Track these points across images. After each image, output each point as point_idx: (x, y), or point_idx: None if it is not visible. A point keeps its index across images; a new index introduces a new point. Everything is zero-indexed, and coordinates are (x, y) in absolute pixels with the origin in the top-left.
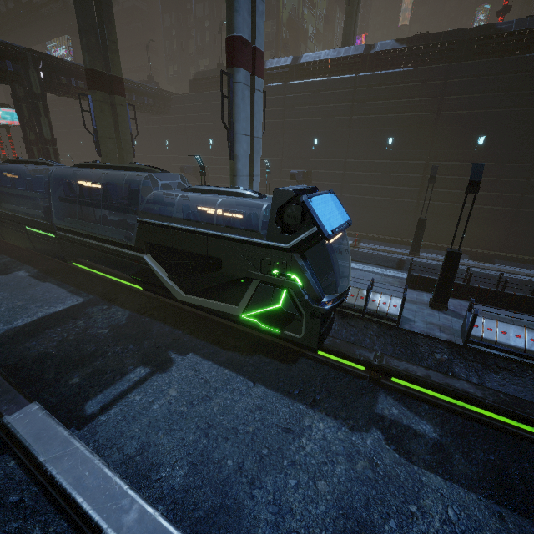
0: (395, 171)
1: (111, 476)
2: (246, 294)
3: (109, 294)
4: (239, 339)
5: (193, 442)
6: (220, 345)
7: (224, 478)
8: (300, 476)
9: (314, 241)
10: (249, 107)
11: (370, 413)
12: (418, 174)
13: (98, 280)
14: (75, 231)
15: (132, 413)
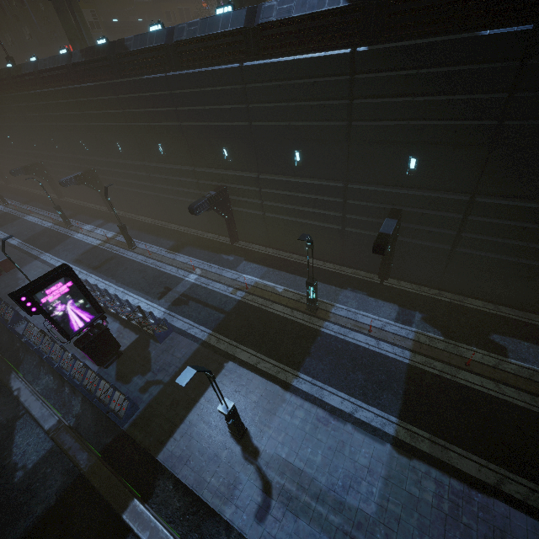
0: (133, 170)
1: None
2: None
3: None
4: None
5: None
6: None
7: None
8: None
9: None
10: None
11: None
12: (146, 173)
13: None
14: None
15: None
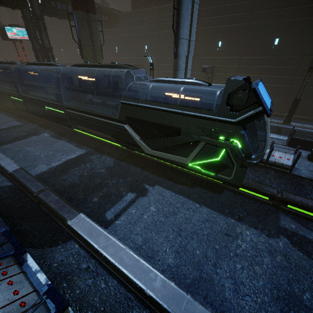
0: (277, 64)
1: (138, 259)
2: (194, 151)
3: (99, 148)
4: (183, 177)
5: (173, 239)
6: (173, 180)
7: (197, 261)
8: (243, 262)
9: (256, 117)
10: (190, 17)
11: (277, 226)
12: (294, 66)
13: (90, 139)
14: (77, 109)
15: (133, 220)
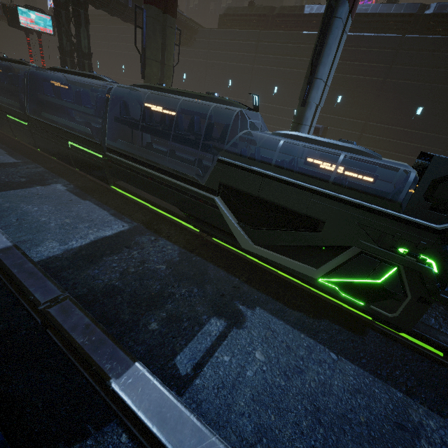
0: (416, 141)
1: None
2: (334, 260)
3: (151, 224)
4: (298, 296)
5: (310, 431)
6: (282, 301)
7: None
8: None
9: None
10: (335, 50)
11: None
12: (439, 148)
13: (135, 206)
14: (129, 156)
15: (228, 379)
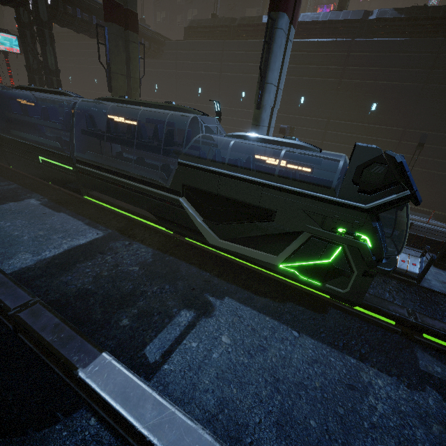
0: (374, 135)
1: None
2: (290, 246)
3: (126, 230)
4: (265, 284)
5: (269, 398)
6: (250, 289)
7: (316, 442)
8: (386, 440)
9: (398, 204)
10: (282, 56)
11: (417, 370)
12: (395, 140)
13: (110, 214)
14: (98, 166)
15: (195, 362)
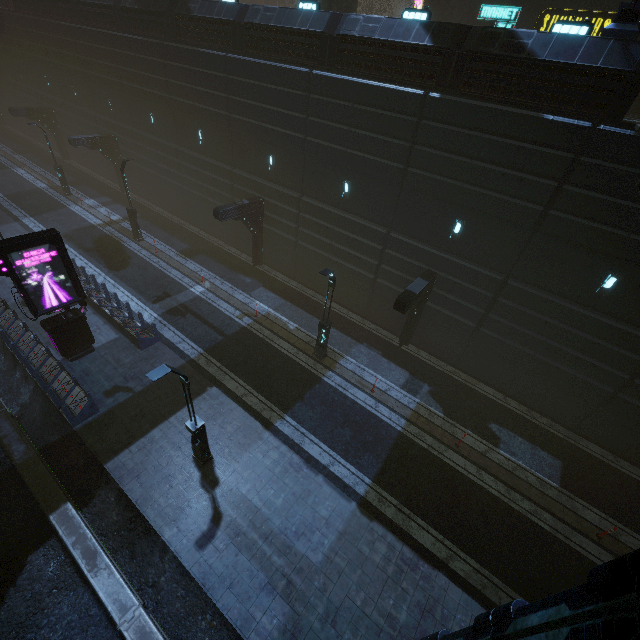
0: (162, 151)
1: None
2: None
3: None
4: None
5: None
6: None
7: None
8: None
9: None
10: None
11: None
12: (176, 159)
13: None
14: None
15: None
